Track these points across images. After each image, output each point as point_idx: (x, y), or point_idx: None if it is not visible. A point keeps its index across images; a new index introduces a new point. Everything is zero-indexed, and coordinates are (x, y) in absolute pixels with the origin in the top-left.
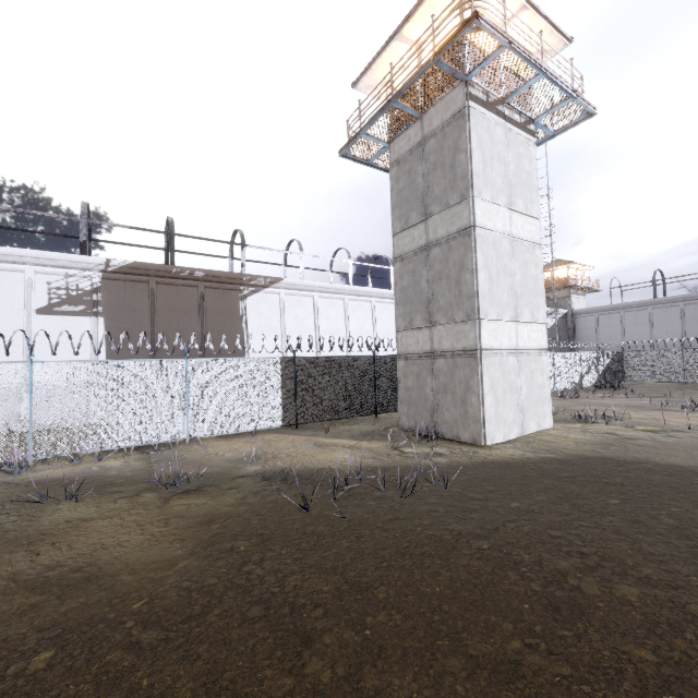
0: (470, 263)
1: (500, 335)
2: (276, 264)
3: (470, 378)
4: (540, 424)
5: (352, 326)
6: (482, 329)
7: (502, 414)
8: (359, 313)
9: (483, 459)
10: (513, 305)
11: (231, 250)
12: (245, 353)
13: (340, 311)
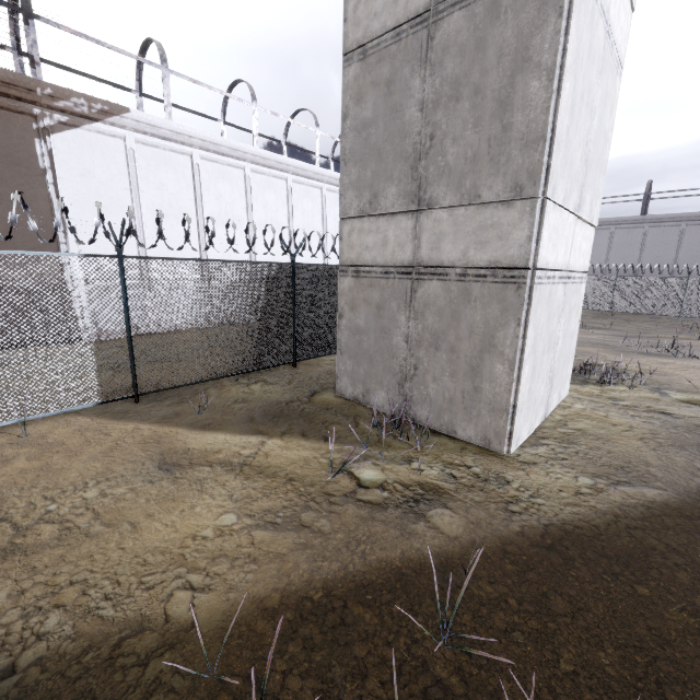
0: (549, 47)
1: (559, 240)
2: (121, 87)
3: (498, 327)
4: (560, 394)
5: (258, 215)
6: (545, 223)
7: (534, 393)
8: (268, 195)
9: (539, 515)
10: (581, 181)
11: (15, 32)
12: (61, 243)
13: (239, 188)
